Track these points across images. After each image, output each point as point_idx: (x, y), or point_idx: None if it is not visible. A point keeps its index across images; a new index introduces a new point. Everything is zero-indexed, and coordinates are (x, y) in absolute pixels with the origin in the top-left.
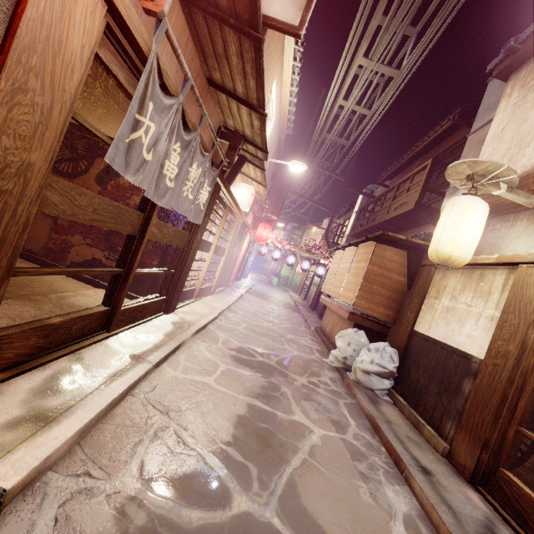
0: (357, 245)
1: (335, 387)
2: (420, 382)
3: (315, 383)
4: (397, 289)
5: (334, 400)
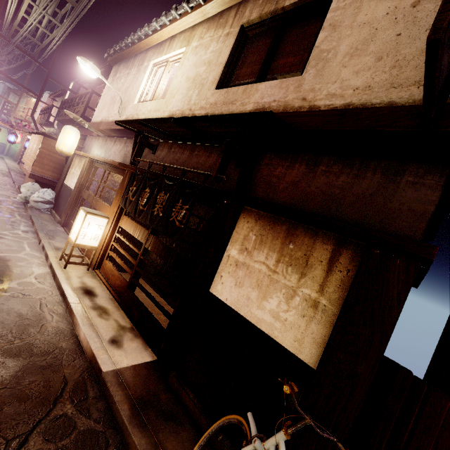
0: (39, 134)
1: (16, 209)
2: (61, 203)
3: (2, 207)
4: (60, 163)
5: (12, 212)
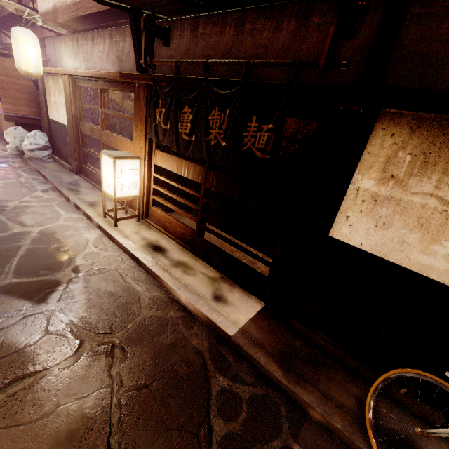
0: None
1: (16, 165)
2: (59, 146)
3: None
4: (30, 91)
5: (14, 170)
